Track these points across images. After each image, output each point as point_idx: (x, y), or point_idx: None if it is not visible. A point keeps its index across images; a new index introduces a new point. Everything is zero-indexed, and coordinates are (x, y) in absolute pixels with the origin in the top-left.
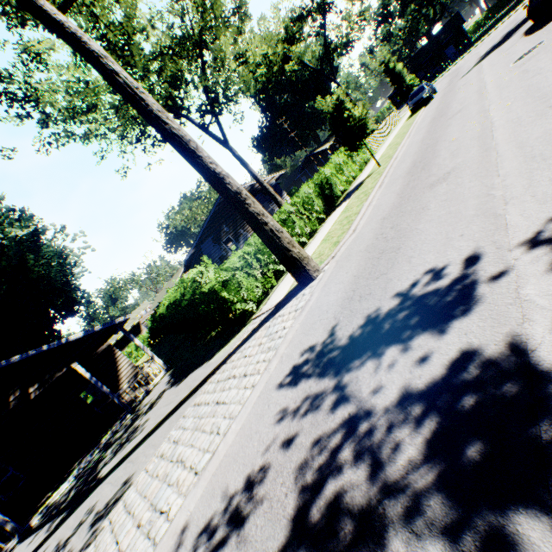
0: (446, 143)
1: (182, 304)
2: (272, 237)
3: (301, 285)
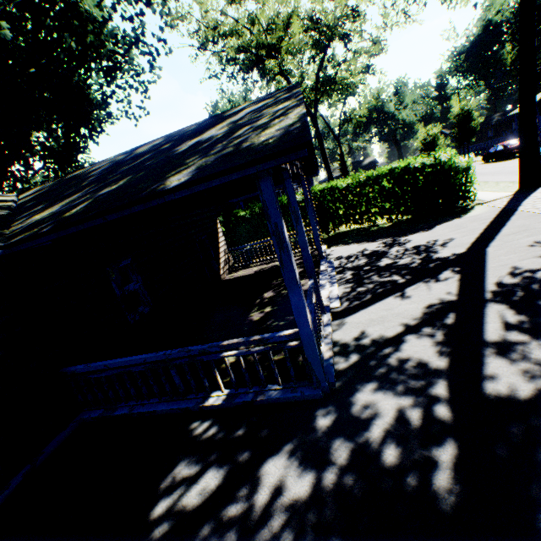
0: None
1: (444, 167)
2: (538, 146)
3: (533, 187)
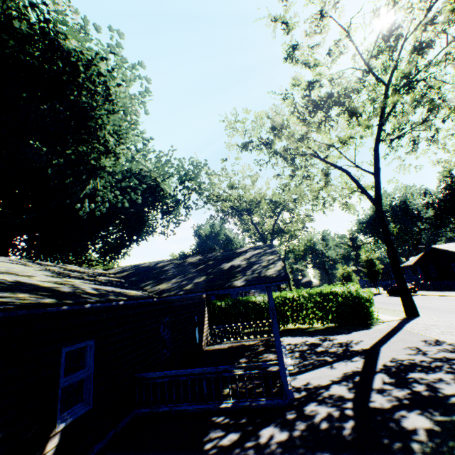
0: (420, 305)
1: (353, 294)
2: (409, 290)
3: (413, 316)
